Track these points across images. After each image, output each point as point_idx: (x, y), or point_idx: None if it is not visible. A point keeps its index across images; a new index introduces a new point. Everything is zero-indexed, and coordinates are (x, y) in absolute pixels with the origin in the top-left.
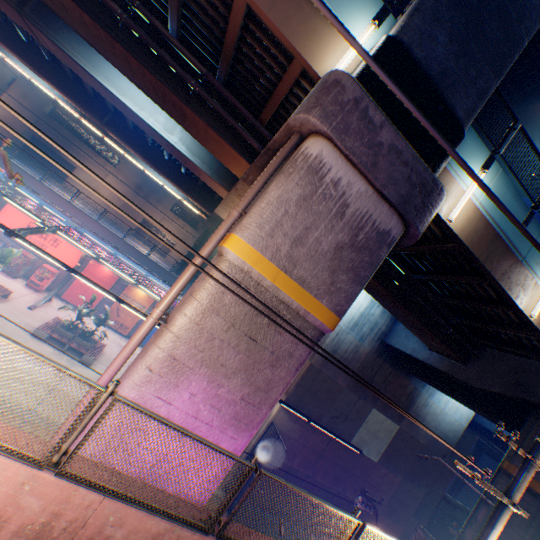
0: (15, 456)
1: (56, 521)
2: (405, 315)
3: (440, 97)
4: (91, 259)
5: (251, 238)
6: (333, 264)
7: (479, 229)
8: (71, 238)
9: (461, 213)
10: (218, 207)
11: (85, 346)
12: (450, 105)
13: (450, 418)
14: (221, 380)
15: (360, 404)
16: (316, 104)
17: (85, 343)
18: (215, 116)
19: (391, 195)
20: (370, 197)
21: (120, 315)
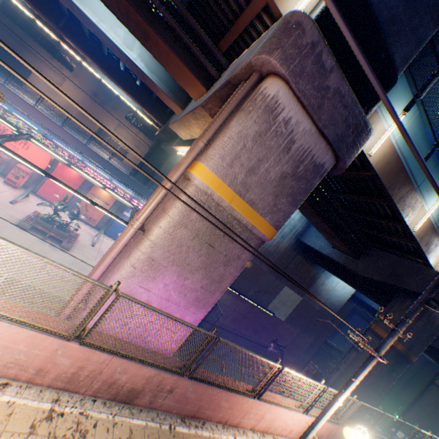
0: (50, 333)
1: (81, 371)
2: (319, 222)
3: (384, 44)
4: (59, 162)
5: (215, 167)
6: (277, 190)
7: (390, 163)
8: (43, 145)
9: (379, 148)
10: (174, 124)
11: (63, 235)
12: (391, 52)
13: (338, 293)
14: (187, 275)
15: (276, 283)
16: (278, 46)
17: (63, 233)
18: (177, 40)
19: (329, 134)
20: (313, 135)
21: (88, 211)
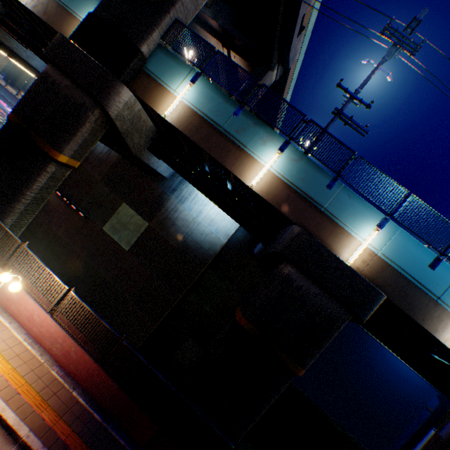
0: None
1: None
2: None
3: None
4: None
5: None
6: None
7: None
8: None
9: None
10: None
11: None
12: None
13: (205, 230)
14: None
15: (113, 197)
16: None
17: None
18: None
19: None
20: None
21: None
